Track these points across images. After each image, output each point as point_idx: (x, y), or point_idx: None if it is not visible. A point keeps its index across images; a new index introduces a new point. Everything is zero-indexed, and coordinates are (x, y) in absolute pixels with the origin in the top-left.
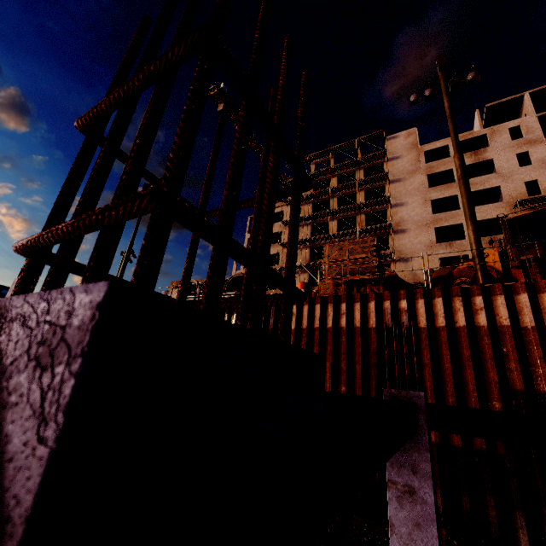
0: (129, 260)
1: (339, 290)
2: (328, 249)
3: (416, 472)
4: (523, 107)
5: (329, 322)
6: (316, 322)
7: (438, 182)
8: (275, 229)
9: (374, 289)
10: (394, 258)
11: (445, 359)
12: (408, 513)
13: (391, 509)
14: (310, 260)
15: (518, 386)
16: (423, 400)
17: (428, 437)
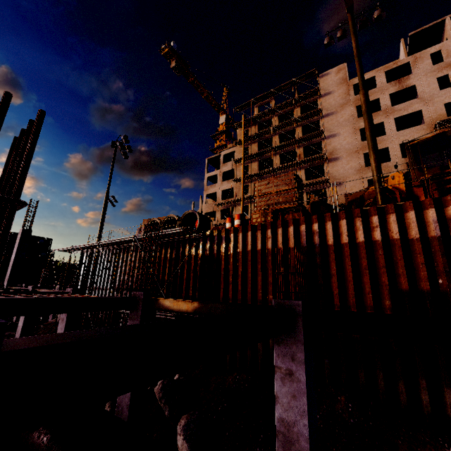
0: (112, 205)
1: (267, 218)
2: (258, 185)
3: (294, 359)
4: (444, 31)
5: (258, 245)
6: (249, 246)
7: None
8: (228, 167)
9: (296, 215)
10: (329, 183)
11: (348, 269)
12: (288, 388)
13: (277, 386)
14: None
15: (404, 287)
16: (301, 307)
17: (303, 334)
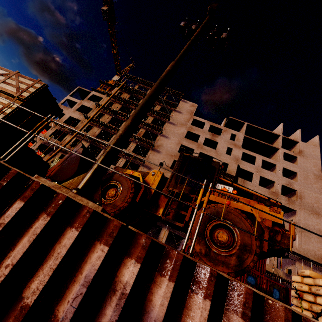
0: None
1: None
2: None
3: None
4: (242, 128)
5: None
6: None
7: (191, 138)
8: (89, 104)
9: None
10: (144, 163)
11: None
12: None
13: None
14: (97, 136)
15: None
16: None
17: None
